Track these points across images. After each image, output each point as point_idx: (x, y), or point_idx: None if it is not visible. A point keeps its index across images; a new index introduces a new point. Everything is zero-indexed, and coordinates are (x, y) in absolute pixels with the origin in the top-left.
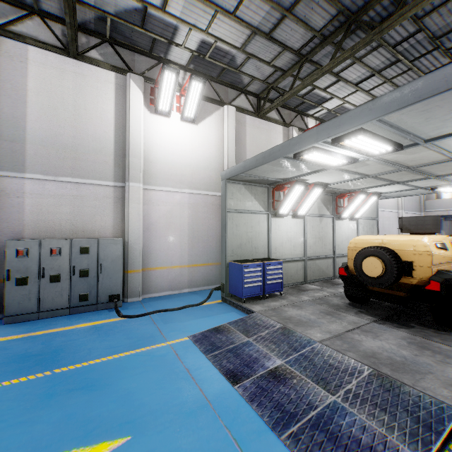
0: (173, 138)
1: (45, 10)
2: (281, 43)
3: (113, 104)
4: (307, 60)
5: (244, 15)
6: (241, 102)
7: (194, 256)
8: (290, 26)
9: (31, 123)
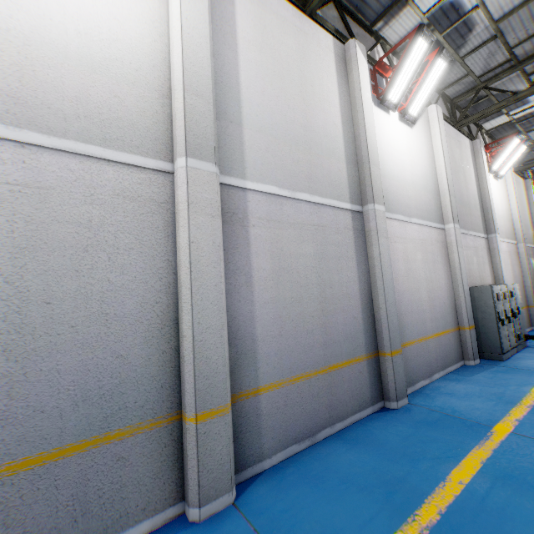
0: (493, 194)
1: (445, 91)
2: None
3: (472, 166)
4: None
5: None
6: None
7: None
8: None
9: (454, 185)
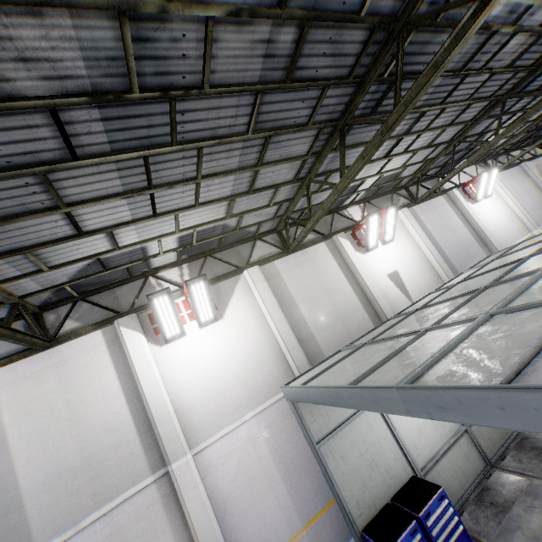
0: (201, 357)
1: None
2: (269, 187)
3: (112, 370)
4: (311, 181)
5: (210, 196)
6: (261, 251)
7: (305, 505)
8: (269, 170)
9: (22, 470)
